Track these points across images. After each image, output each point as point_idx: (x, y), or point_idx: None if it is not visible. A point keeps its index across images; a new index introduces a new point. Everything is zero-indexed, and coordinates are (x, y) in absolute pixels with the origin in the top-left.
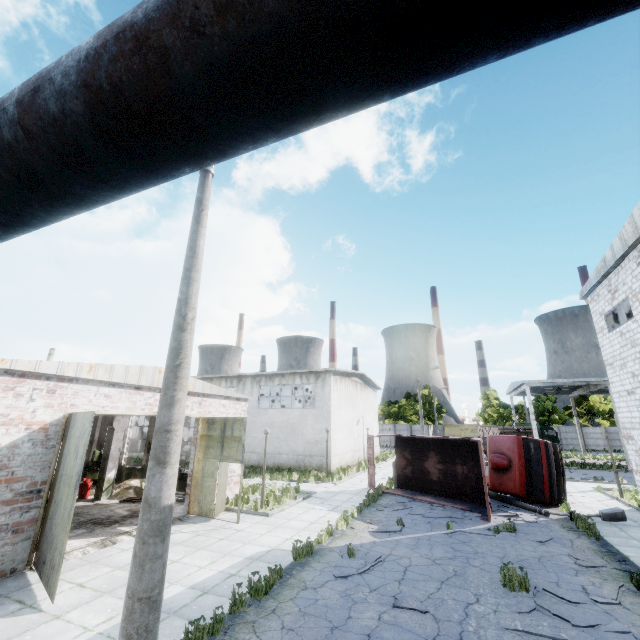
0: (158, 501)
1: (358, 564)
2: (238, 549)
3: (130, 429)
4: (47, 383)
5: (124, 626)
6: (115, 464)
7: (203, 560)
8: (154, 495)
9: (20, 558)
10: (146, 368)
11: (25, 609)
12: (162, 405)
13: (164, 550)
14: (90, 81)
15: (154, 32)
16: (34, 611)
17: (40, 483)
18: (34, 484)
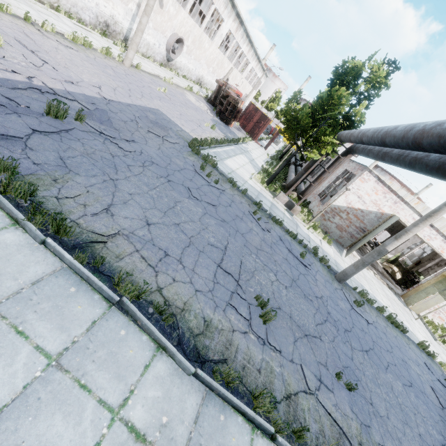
0: (385, 246)
1: (444, 383)
2: (401, 317)
3: (418, 248)
4: (396, 198)
5: (355, 262)
6: (395, 253)
7: (386, 301)
8: (386, 244)
9: (346, 244)
10: (444, 219)
11: (339, 253)
12: (412, 224)
13: (376, 258)
14: (410, 160)
15: (417, 160)
16: (340, 255)
17: (367, 229)
18: (365, 228)
